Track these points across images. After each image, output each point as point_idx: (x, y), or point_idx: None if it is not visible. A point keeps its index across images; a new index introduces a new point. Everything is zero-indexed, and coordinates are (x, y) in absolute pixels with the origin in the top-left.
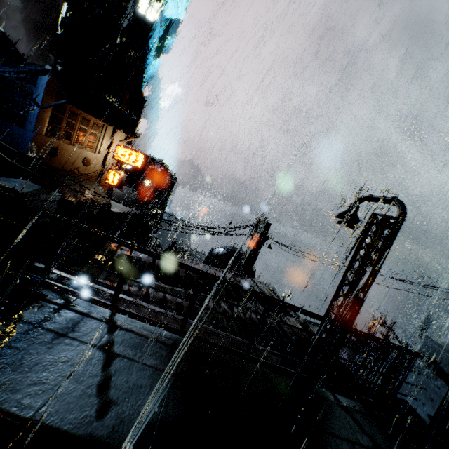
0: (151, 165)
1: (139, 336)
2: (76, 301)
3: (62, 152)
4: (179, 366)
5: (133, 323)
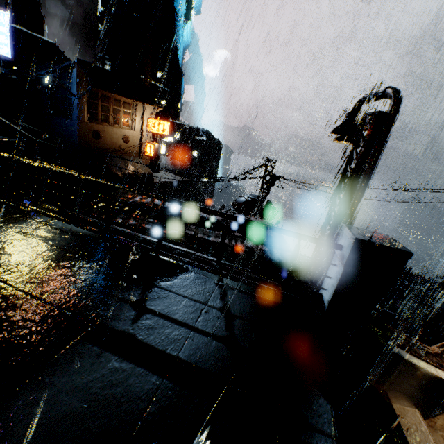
0: (197, 136)
1: (59, 231)
2: (28, 212)
3: (104, 134)
4: (74, 246)
5: (62, 225)
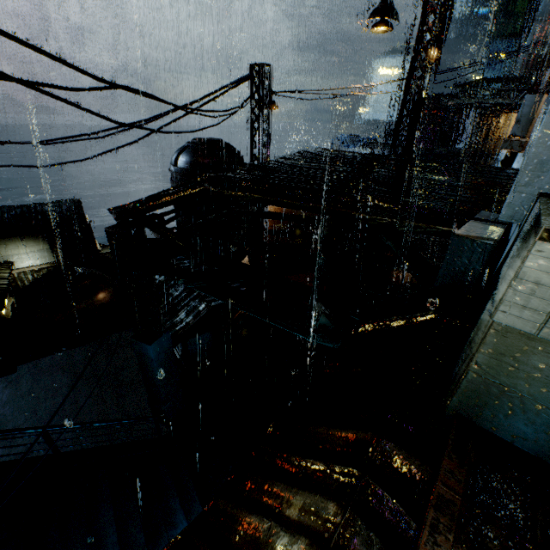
0: None
1: None
2: None
3: None
4: None
5: None
